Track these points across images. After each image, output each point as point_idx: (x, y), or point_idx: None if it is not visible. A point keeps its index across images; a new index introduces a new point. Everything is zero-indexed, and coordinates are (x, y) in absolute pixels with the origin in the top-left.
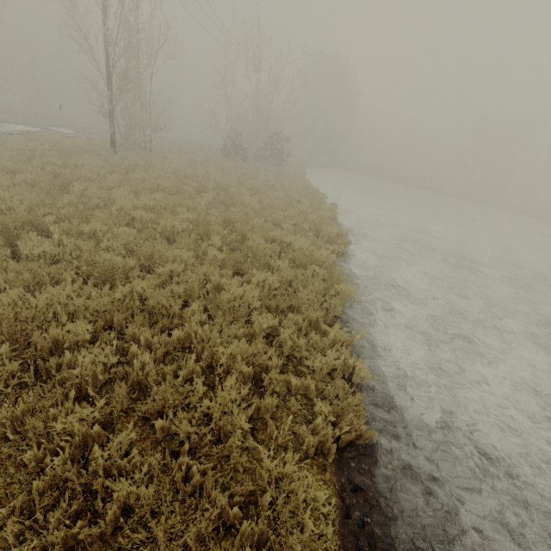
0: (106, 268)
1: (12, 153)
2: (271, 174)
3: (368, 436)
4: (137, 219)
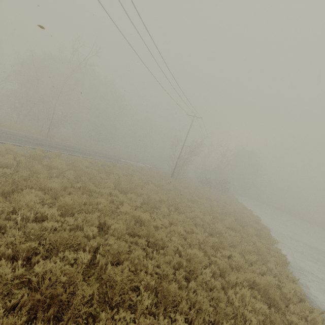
0: (216, 217)
1: (156, 177)
2: (226, 197)
3: (288, 264)
4: (205, 206)
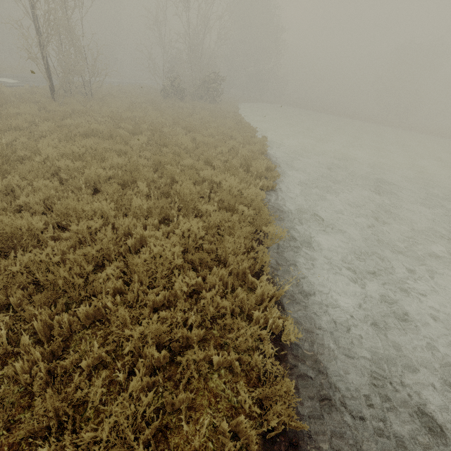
0: (9, 233)
1: None
2: (206, 111)
3: (300, 427)
4: (63, 168)
